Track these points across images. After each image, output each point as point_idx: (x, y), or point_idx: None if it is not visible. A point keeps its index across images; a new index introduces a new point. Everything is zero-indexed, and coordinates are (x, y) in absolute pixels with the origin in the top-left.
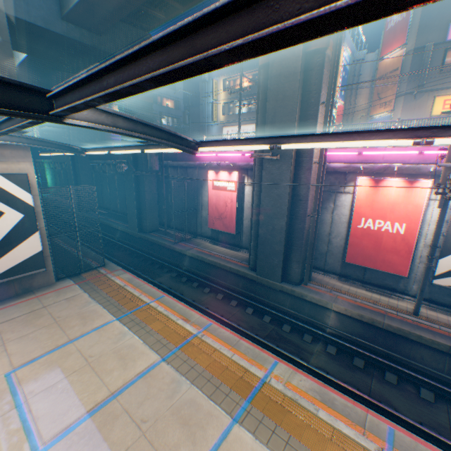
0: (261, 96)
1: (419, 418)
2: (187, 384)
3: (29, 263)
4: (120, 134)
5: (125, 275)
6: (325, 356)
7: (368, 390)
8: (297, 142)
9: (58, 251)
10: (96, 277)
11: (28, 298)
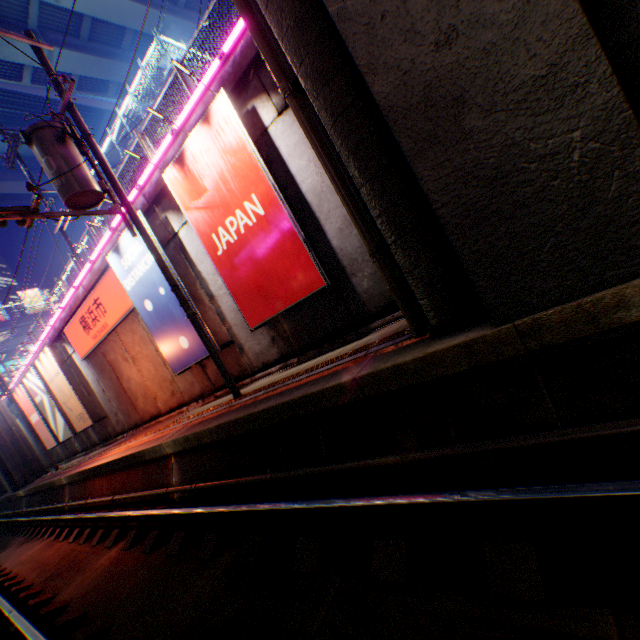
0: None
1: None
2: None
3: None
4: None
5: None
6: None
7: None
8: None
9: None
10: None
11: None
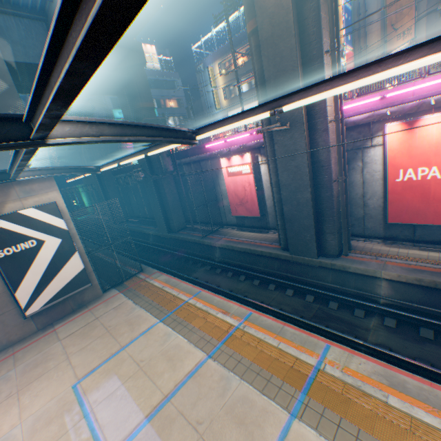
0: (256, 66)
1: None
2: (236, 380)
3: (76, 281)
4: (110, 142)
5: (162, 277)
6: (384, 330)
7: None
8: (300, 99)
9: (102, 265)
10: (136, 284)
11: (82, 312)
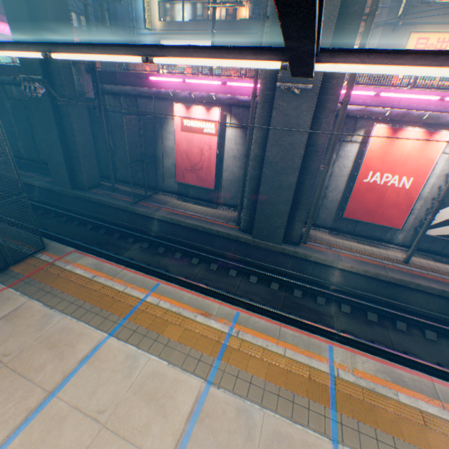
0: None
1: (435, 359)
2: (258, 411)
3: None
4: None
5: (86, 261)
6: (343, 316)
7: (390, 343)
8: None
9: None
10: (39, 271)
11: None
